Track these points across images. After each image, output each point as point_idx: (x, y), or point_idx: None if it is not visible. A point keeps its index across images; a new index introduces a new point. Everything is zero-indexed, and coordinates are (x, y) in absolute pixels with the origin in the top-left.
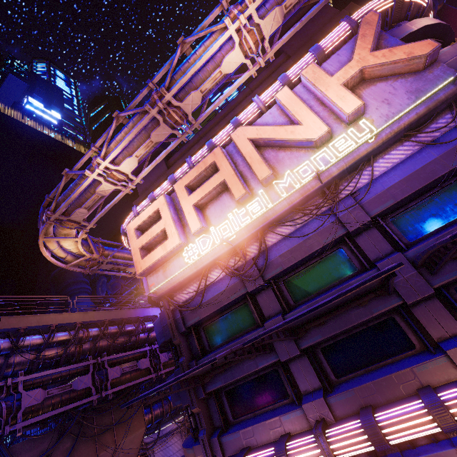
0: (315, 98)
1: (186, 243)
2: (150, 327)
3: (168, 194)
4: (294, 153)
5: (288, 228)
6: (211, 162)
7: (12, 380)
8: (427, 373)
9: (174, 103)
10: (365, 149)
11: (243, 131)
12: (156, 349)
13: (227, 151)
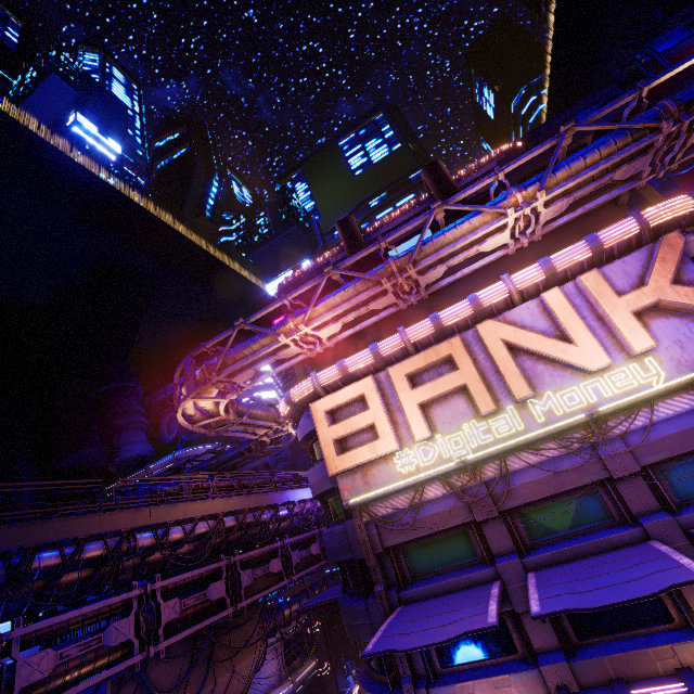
0: (590, 308)
1: (401, 447)
2: (283, 515)
3: (365, 367)
4: (558, 371)
5: (537, 456)
6: (446, 354)
7: (150, 586)
8: (688, 653)
9: (414, 276)
10: (648, 393)
11: (494, 327)
12: (286, 545)
13: (463, 339)
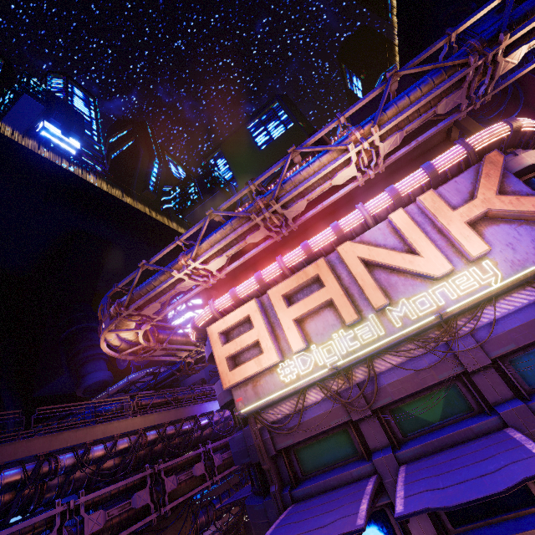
0: (431, 223)
1: (282, 359)
2: (204, 424)
3: (252, 292)
4: (409, 280)
5: (399, 357)
6: (313, 274)
7: (74, 502)
8: None
9: (279, 211)
10: (489, 292)
11: (352, 248)
12: (209, 450)
13: (328, 261)
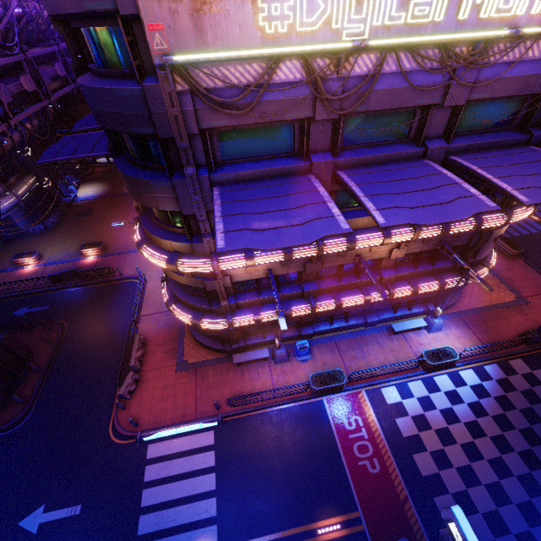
0: None
1: None
2: None
3: None
4: None
5: (411, 63)
6: None
7: None
8: None
9: None
10: None
11: None
12: None
13: None
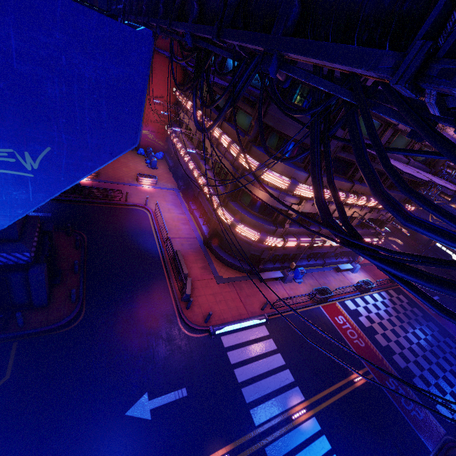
0: None
1: None
2: None
3: None
4: None
5: None
6: None
7: None
8: None
9: None
10: None
11: None
12: None
13: None
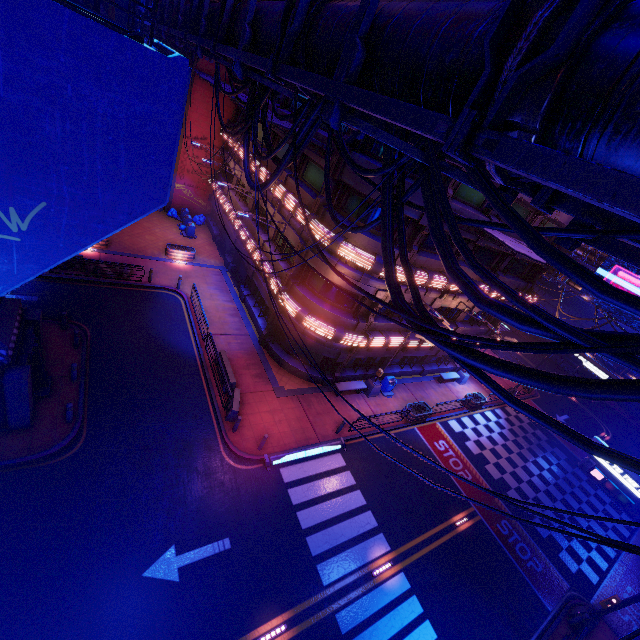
0: None
1: None
2: None
3: None
4: None
5: None
6: None
7: None
8: None
9: None
10: None
11: None
12: None
13: None
